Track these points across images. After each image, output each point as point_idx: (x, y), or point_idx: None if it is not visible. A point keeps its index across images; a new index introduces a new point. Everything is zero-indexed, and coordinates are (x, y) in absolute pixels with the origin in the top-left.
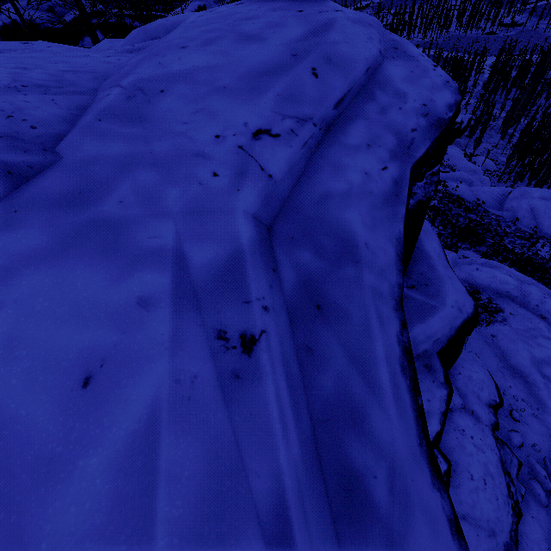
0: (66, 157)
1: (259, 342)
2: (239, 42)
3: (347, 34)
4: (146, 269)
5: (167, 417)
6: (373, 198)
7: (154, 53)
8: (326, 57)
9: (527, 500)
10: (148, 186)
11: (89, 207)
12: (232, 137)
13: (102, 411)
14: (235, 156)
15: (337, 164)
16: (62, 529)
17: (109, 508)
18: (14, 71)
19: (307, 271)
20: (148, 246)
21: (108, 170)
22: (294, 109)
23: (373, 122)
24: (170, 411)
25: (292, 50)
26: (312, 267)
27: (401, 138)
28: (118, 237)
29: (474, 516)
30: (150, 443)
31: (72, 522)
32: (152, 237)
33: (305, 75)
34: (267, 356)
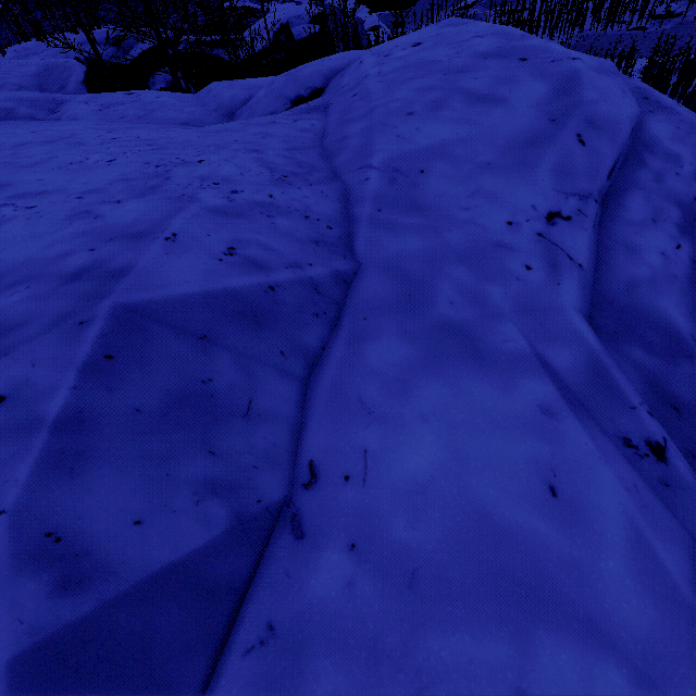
0: (374, 256)
1: (667, 449)
2: (475, 105)
3: (600, 89)
4: (524, 376)
5: (645, 524)
6: (678, 282)
7: (380, 123)
8: (588, 120)
9: None
10: (466, 284)
11: (426, 311)
12: (527, 223)
13: (586, 518)
14: (539, 245)
15: (629, 245)
16: (628, 622)
17: (654, 605)
18: (254, 155)
19: (647, 370)
20: (508, 351)
21: (419, 268)
22: (571, 185)
23: (650, 192)
24: (642, 518)
25: (548, 114)
26: (649, 365)
27: (685, 209)
28: (474, 342)
29: None
30: (648, 548)
31: (632, 616)
32: (505, 341)
33: (572, 143)
34: (682, 464)
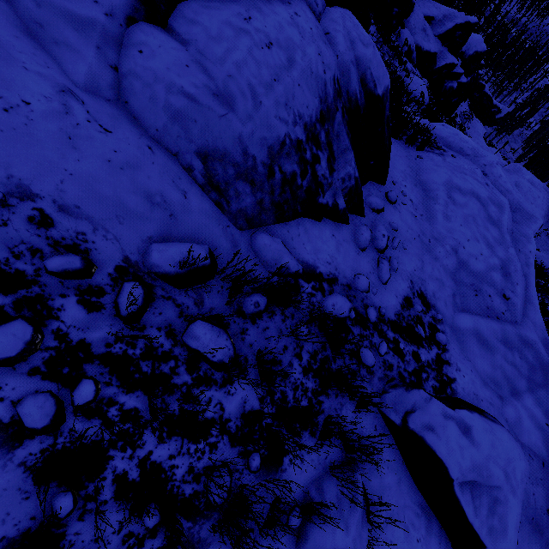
0: None
1: None
2: None
3: None
4: None
5: None
6: None
7: None
8: None
9: (340, 227)
10: None
11: None
12: None
13: None
14: None
15: None
16: None
17: None
18: None
19: None
20: None
21: None
22: None
23: None
24: None
25: None
26: None
27: None
28: None
29: (207, 52)
30: None
31: None
32: None
33: None
34: None
